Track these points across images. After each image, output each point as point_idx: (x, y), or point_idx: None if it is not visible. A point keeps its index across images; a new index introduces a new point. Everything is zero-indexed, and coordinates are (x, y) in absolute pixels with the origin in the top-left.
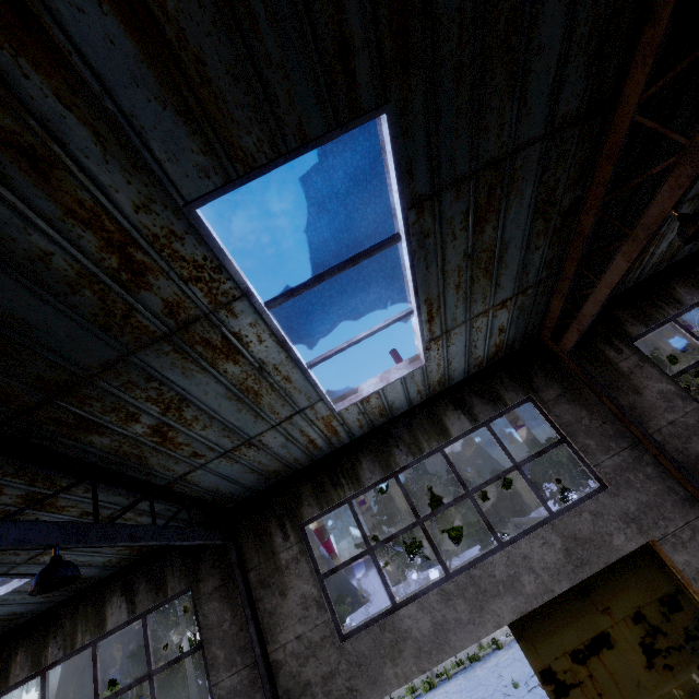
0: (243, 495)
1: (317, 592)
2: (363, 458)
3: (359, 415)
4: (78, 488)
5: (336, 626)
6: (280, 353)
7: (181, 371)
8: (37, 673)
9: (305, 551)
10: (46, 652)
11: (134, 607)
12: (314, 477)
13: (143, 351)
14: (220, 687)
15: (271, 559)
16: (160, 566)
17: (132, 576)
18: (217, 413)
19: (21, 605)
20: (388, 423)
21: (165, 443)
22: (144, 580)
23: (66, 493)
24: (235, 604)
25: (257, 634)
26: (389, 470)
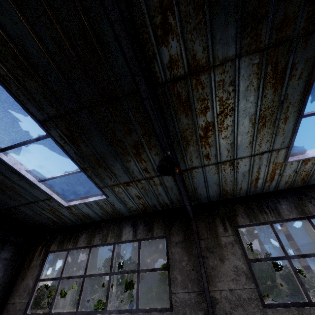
0: (202, 199)
1: (246, 268)
2: (282, 202)
3: (293, 172)
4: (154, 150)
5: (259, 295)
6: (299, 94)
7: (247, 84)
8: (88, 246)
9: (238, 241)
10: (94, 239)
11: (136, 235)
12: (246, 203)
13: (245, 57)
14: (176, 296)
15: (215, 238)
16: (151, 220)
17: (137, 220)
18: (237, 129)
19: (93, 212)
20: (302, 187)
21: (202, 139)
22: (143, 224)
23: (148, 150)
24: (190, 254)
25: (204, 275)
26: (303, 213)
